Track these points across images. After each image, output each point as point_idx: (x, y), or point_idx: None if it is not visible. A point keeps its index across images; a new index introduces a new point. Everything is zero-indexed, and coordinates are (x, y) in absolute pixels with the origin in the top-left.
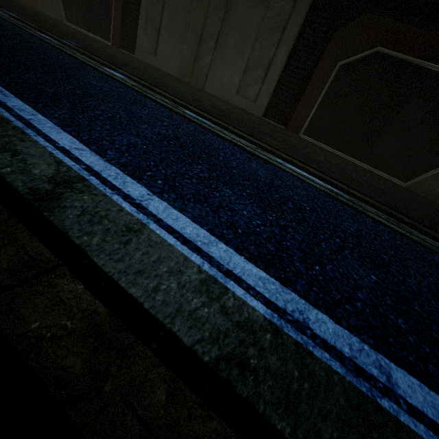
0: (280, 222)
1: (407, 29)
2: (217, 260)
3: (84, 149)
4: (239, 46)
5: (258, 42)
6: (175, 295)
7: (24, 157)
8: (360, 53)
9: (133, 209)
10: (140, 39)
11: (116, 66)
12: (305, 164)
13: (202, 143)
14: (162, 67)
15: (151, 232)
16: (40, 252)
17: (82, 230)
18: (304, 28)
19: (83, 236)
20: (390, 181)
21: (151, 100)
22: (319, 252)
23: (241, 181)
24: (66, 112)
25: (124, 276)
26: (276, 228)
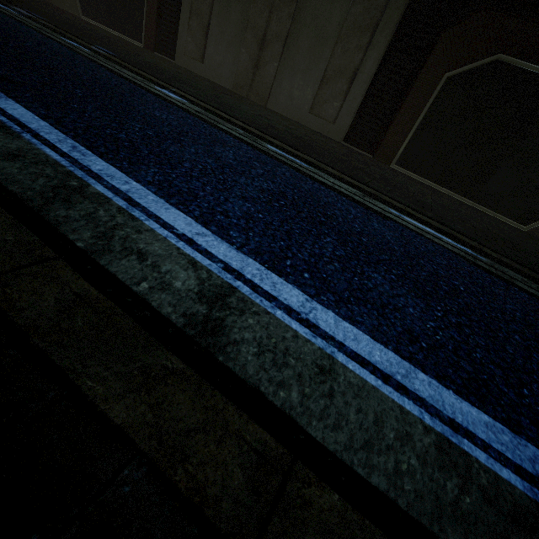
0: (451, 319)
1: (538, 32)
2: (432, 404)
3: (205, 233)
4: (314, 51)
5: (340, 45)
6: (423, 478)
7: (154, 261)
8: (474, 62)
9: (306, 331)
10: (182, 40)
11: (167, 83)
12: (421, 213)
13: (310, 198)
14: (211, 77)
15: (344, 368)
16: (263, 441)
17: (273, 381)
18: (402, 28)
19: (277, 390)
20: (508, 225)
21: (226, 133)
22: (513, 363)
23: (379, 255)
24: (156, 170)
25: (353, 454)
26: (453, 331)
